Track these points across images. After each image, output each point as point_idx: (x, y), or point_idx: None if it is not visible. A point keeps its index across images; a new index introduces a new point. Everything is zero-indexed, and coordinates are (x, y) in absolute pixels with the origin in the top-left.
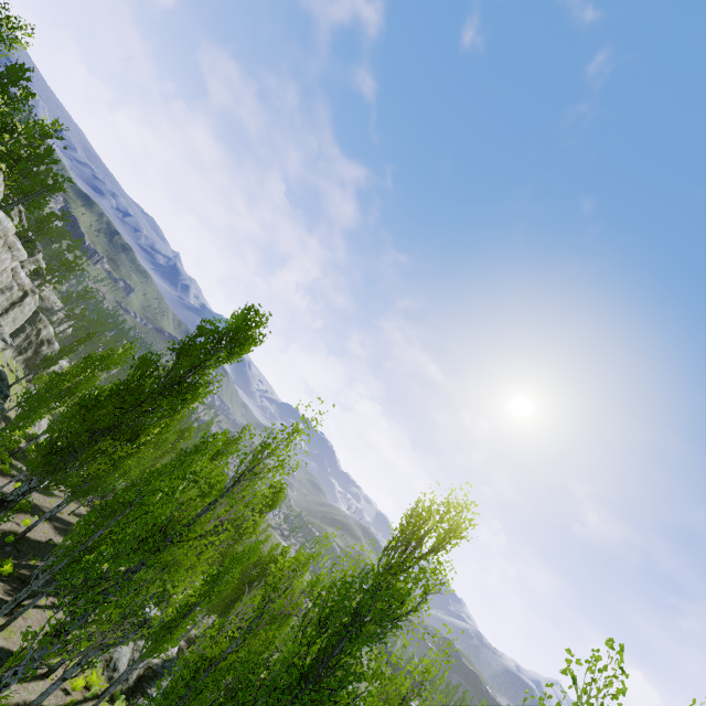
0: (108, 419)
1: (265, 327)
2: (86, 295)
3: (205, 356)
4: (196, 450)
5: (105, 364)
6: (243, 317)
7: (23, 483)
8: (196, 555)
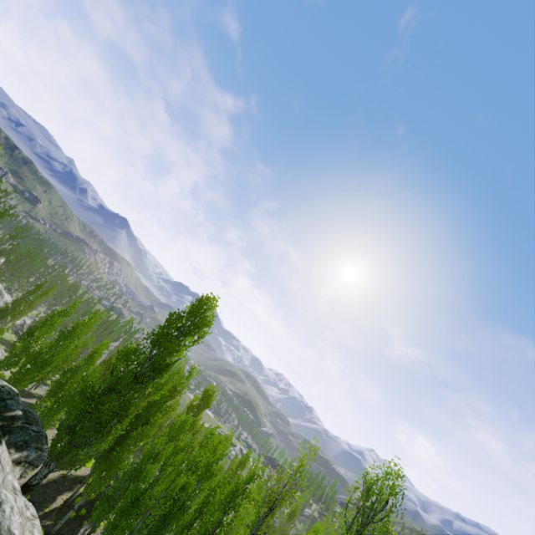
0: (111, 413)
1: (214, 306)
2: (17, 235)
3: (178, 346)
4: (200, 446)
5: (61, 317)
6: (200, 305)
7: (43, 468)
8: (215, 529)
